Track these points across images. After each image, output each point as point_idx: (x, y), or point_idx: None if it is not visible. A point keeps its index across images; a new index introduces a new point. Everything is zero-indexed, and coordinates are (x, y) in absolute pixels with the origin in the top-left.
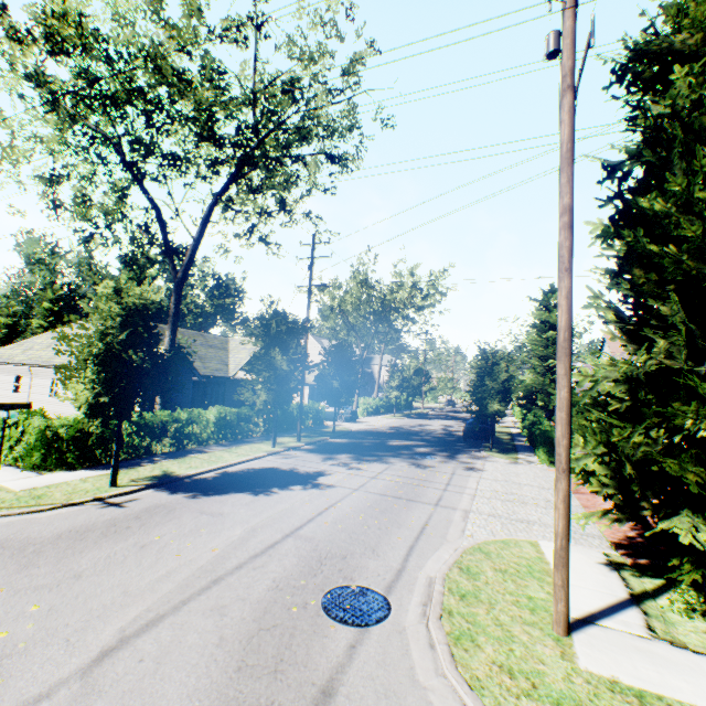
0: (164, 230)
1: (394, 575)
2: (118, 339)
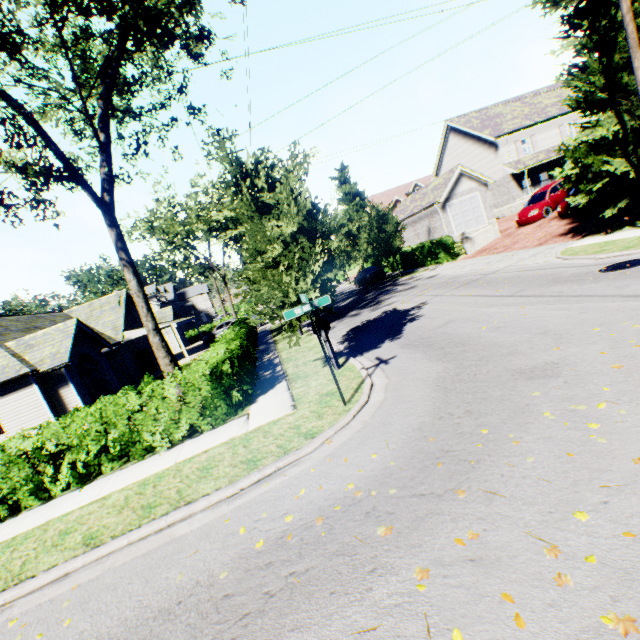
0: (53, 142)
1: (589, 266)
2: (302, 213)
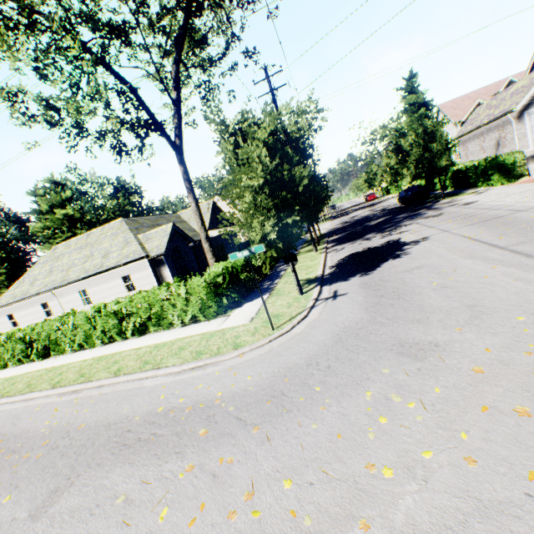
0: (145, 104)
1: None
2: (271, 165)
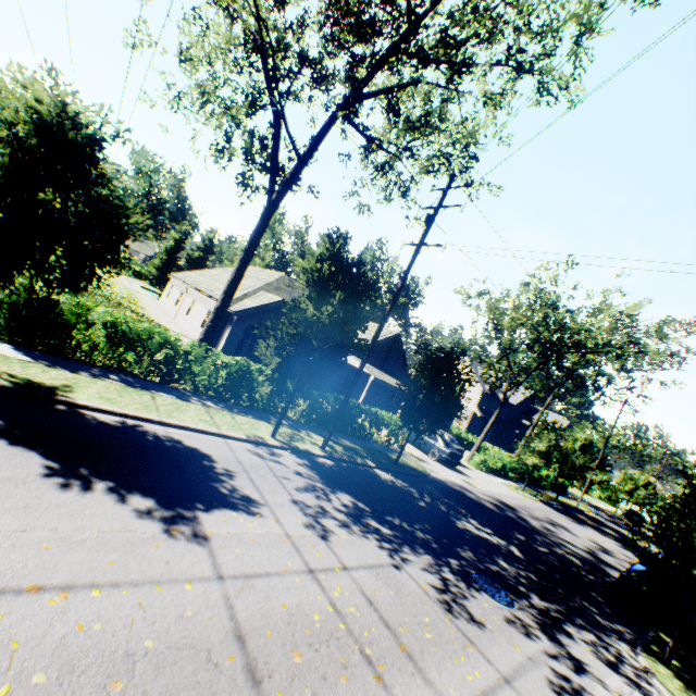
0: (276, 144)
1: None
2: None
